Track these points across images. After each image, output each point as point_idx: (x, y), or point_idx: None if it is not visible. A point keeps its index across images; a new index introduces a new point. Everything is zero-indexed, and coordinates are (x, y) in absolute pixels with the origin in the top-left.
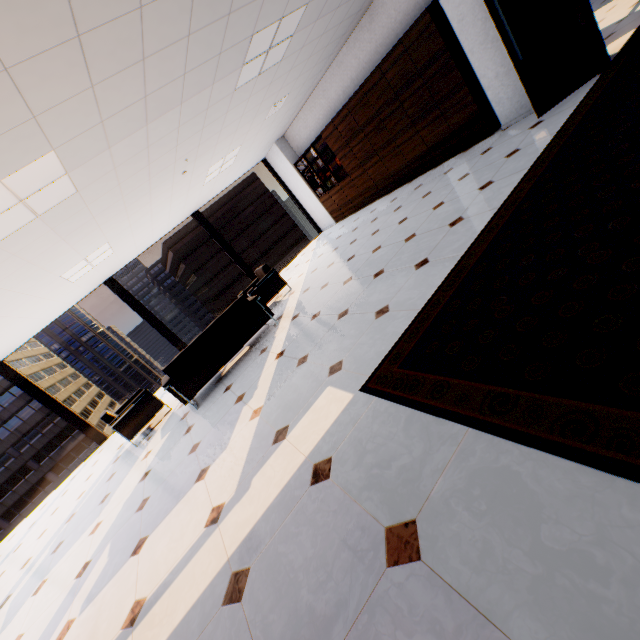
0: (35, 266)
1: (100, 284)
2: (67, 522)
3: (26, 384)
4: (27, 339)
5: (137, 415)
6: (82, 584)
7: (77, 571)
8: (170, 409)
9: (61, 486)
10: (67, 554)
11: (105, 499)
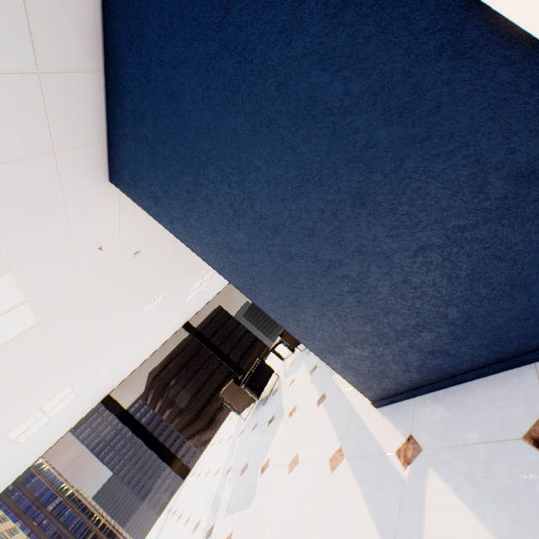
0: (199, 259)
1: (180, 327)
2: (228, 473)
3: (124, 415)
4: (130, 372)
5: (258, 376)
6: (336, 389)
7: (313, 408)
8: (278, 376)
9: (153, 529)
10: (273, 441)
11: (273, 418)
